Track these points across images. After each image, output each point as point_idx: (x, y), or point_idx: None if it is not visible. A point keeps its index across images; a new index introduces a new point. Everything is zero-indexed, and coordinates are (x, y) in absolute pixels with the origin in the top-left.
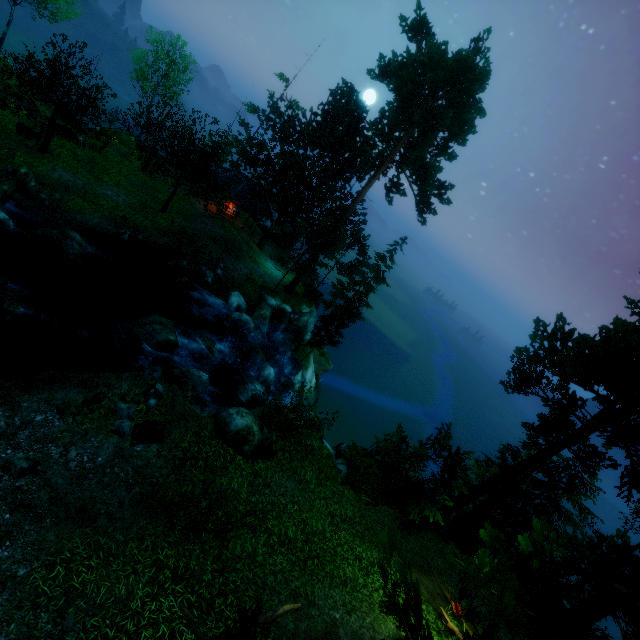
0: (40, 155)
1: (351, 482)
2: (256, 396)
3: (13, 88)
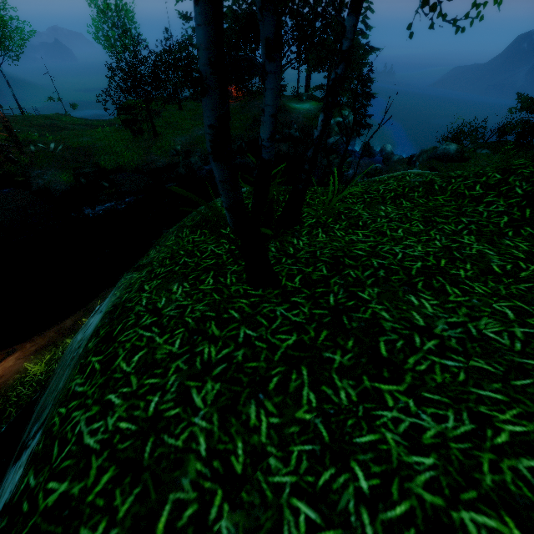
0: (159, 139)
1: (496, 153)
2: None
3: (74, 123)
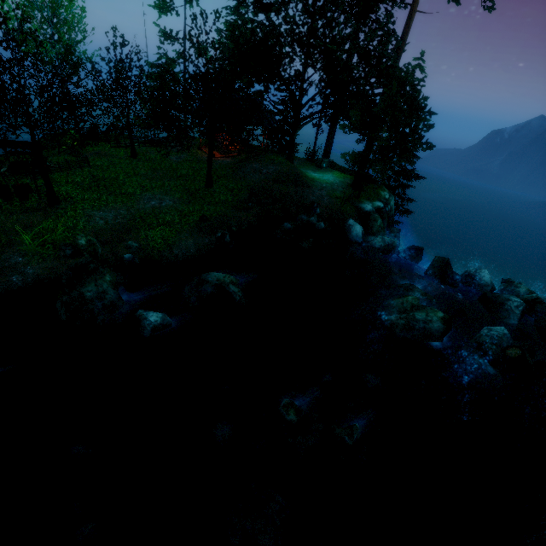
0: (58, 210)
1: None
2: (522, 310)
3: None
